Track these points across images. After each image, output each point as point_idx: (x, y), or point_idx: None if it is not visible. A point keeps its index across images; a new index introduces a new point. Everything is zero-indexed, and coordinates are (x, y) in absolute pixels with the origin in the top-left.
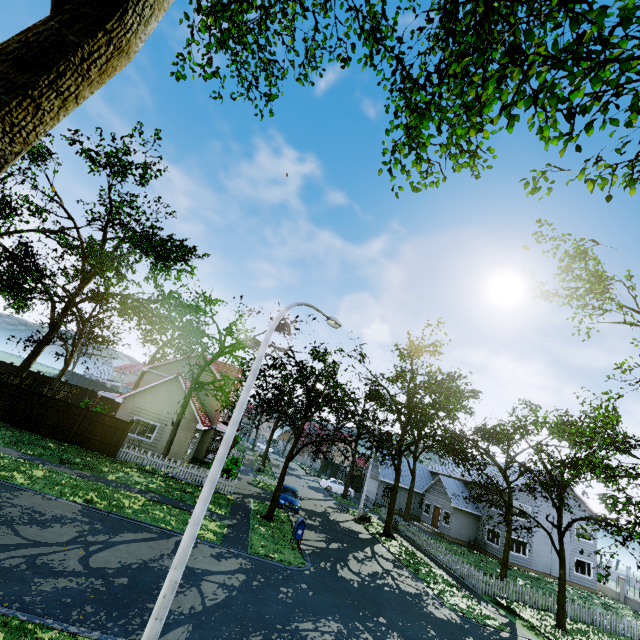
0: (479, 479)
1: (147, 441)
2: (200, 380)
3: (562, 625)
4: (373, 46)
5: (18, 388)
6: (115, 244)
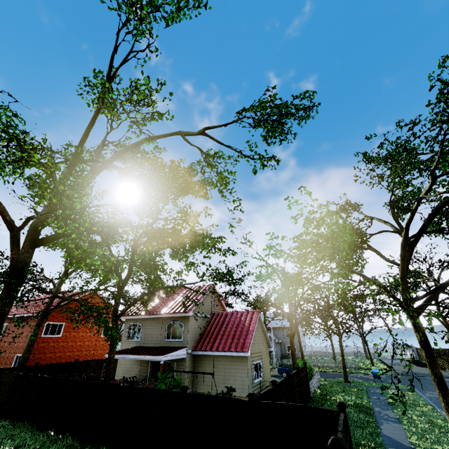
0: (276, 324)
1: (261, 379)
2: (215, 311)
3: (374, 365)
4: (447, 185)
5: (284, 382)
6: (98, 148)
